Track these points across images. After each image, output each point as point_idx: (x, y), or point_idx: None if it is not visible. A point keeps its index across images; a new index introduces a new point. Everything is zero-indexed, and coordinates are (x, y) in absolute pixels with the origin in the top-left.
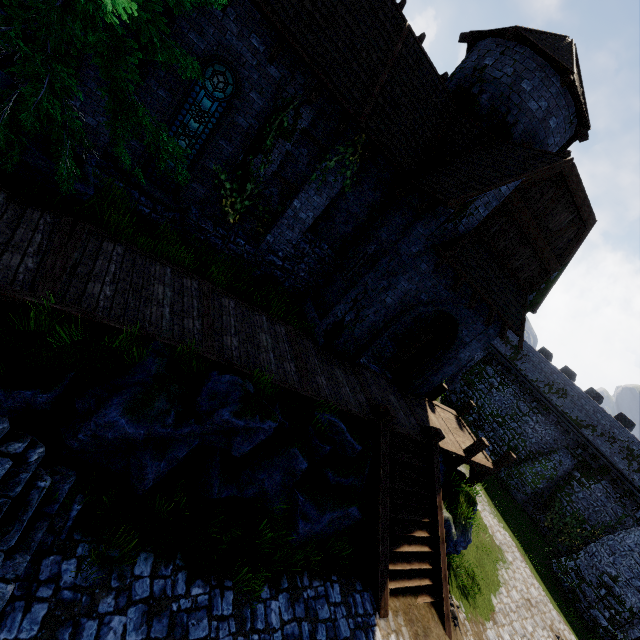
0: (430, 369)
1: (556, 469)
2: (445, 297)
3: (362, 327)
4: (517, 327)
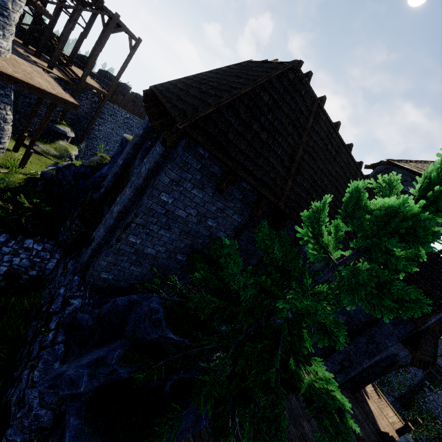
0: (373, 380)
1: (413, 379)
2: (395, 352)
3: (345, 379)
4: (433, 357)
